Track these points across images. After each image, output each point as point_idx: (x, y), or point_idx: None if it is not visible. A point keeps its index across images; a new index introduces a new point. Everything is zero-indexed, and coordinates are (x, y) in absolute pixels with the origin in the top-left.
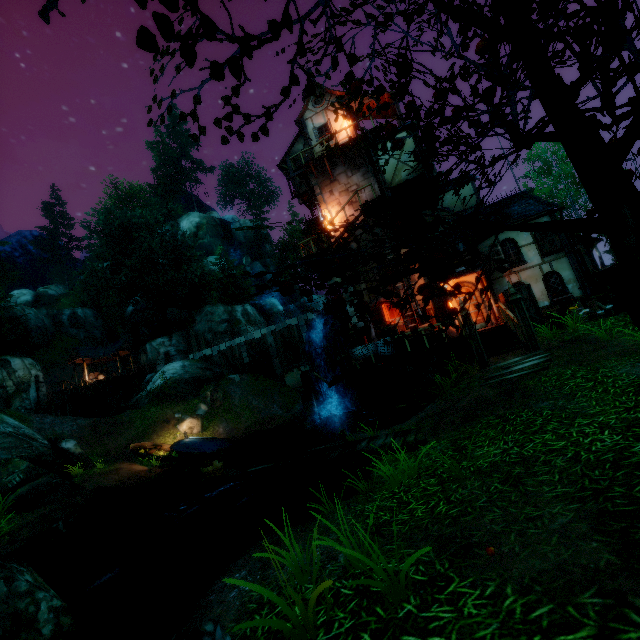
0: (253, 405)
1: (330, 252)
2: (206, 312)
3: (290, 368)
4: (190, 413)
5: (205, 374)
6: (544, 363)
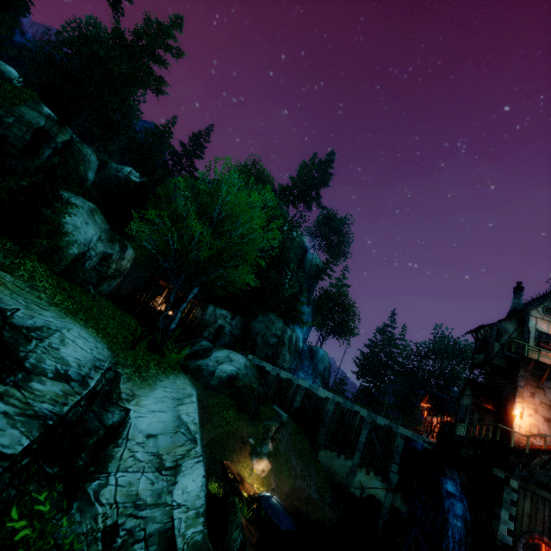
0: (292, 463)
1: (525, 457)
2: (270, 318)
3: (331, 447)
4: (258, 444)
5: (259, 389)
6: None
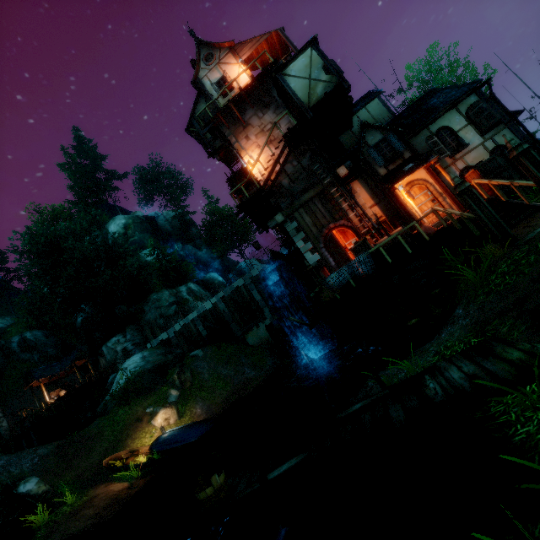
0: (223, 375)
1: (264, 192)
2: (153, 300)
3: (249, 328)
4: (162, 403)
5: (167, 358)
6: None
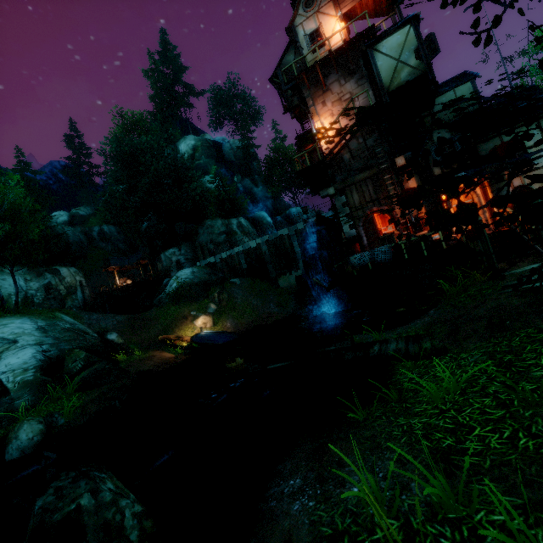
0: (253, 304)
1: (324, 164)
2: (207, 225)
3: (282, 273)
4: (202, 311)
5: (211, 278)
6: None
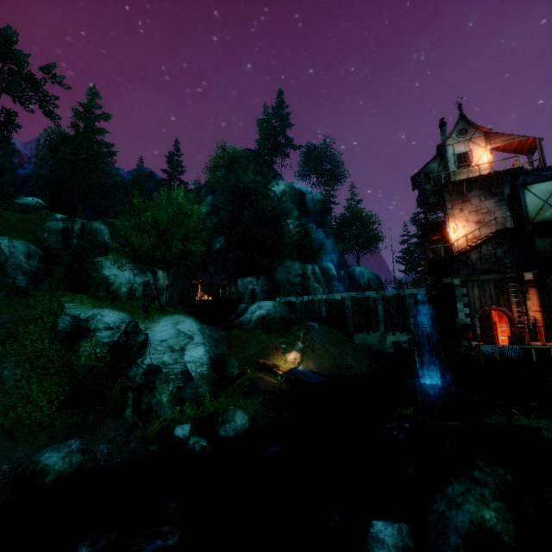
0: (330, 351)
1: (456, 259)
2: (287, 265)
3: (360, 330)
4: (290, 346)
5: (290, 316)
6: None
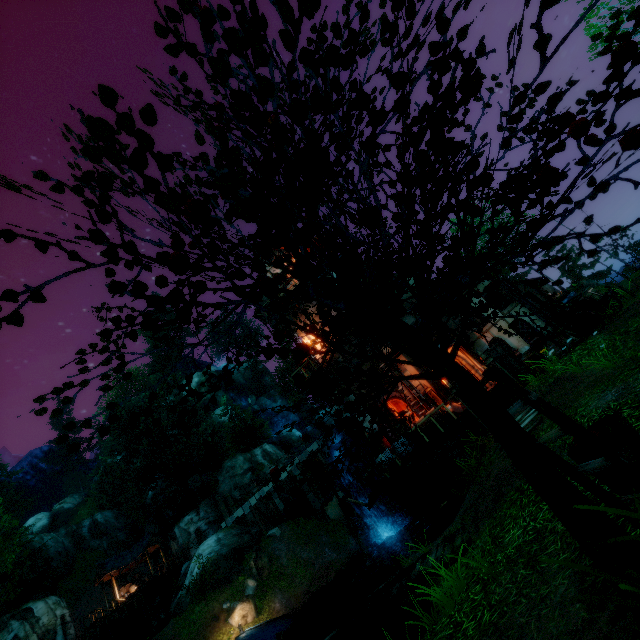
0: (303, 558)
1: (322, 373)
2: (227, 468)
3: (328, 498)
4: (238, 597)
5: (243, 540)
6: (538, 416)
